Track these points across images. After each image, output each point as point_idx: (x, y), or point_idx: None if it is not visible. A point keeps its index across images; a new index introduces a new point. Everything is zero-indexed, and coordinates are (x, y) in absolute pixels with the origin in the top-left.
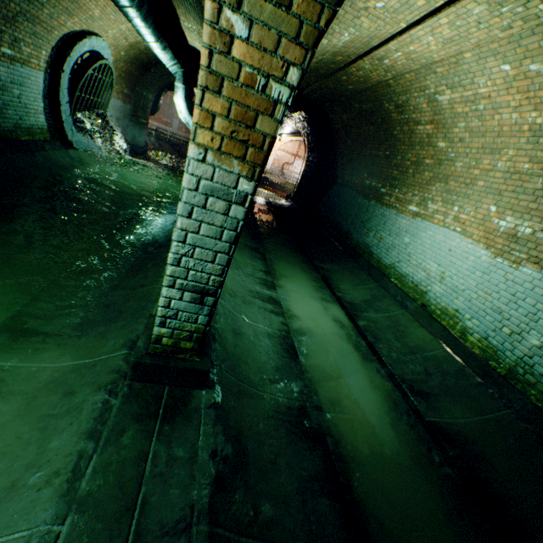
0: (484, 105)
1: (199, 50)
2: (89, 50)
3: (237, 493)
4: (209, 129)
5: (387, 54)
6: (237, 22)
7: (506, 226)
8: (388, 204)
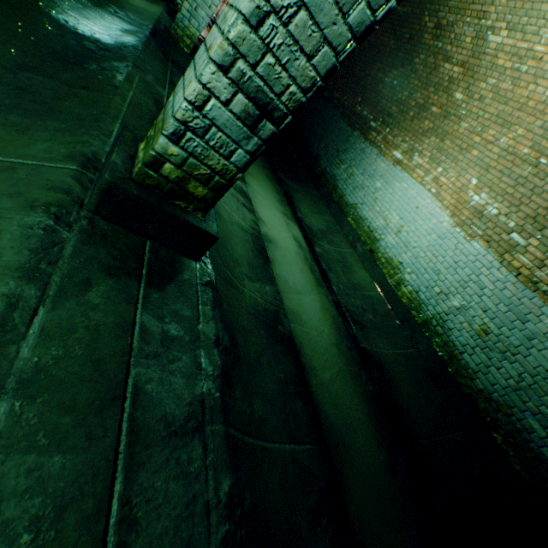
0: (528, 67)
1: None
2: None
3: (237, 389)
4: None
5: None
6: None
7: (478, 201)
8: (373, 141)
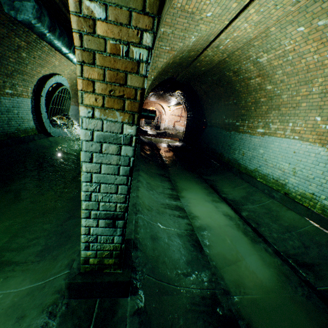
0: (291, 56)
1: None
2: (55, 83)
3: None
4: (92, 92)
5: (220, 42)
6: (95, 8)
7: None
8: (242, 131)
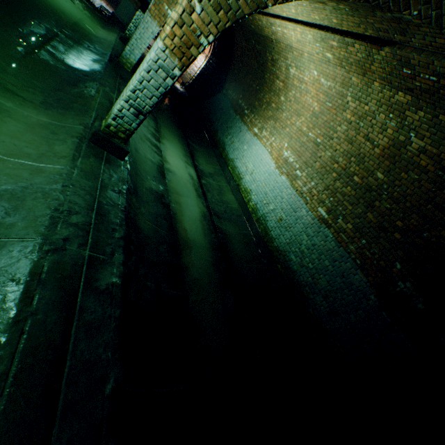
0: (304, 87)
1: None
2: None
3: (134, 198)
4: (171, 40)
5: (274, 24)
6: (198, 7)
7: (286, 155)
8: (245, 122)
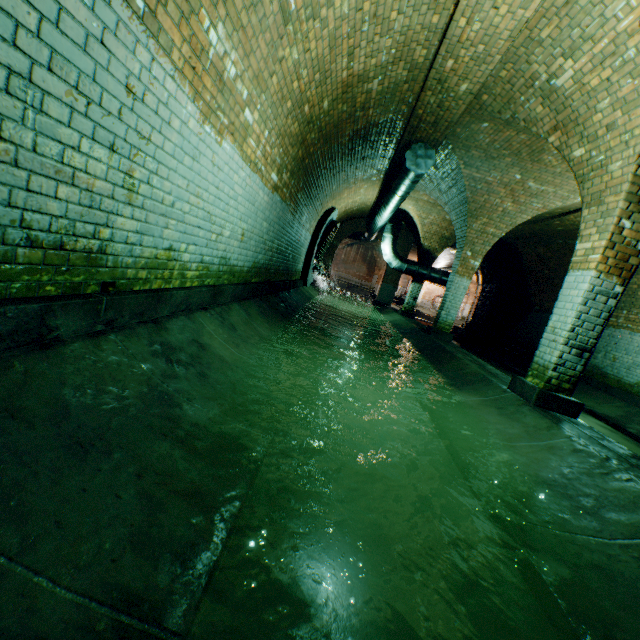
0: None
1: (407, 210)
2: (331, 218)
3: None
4: (603, 264)
5: None
6: (626, 223)
7: None
8: (615, 324)
